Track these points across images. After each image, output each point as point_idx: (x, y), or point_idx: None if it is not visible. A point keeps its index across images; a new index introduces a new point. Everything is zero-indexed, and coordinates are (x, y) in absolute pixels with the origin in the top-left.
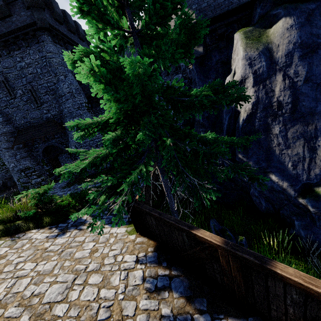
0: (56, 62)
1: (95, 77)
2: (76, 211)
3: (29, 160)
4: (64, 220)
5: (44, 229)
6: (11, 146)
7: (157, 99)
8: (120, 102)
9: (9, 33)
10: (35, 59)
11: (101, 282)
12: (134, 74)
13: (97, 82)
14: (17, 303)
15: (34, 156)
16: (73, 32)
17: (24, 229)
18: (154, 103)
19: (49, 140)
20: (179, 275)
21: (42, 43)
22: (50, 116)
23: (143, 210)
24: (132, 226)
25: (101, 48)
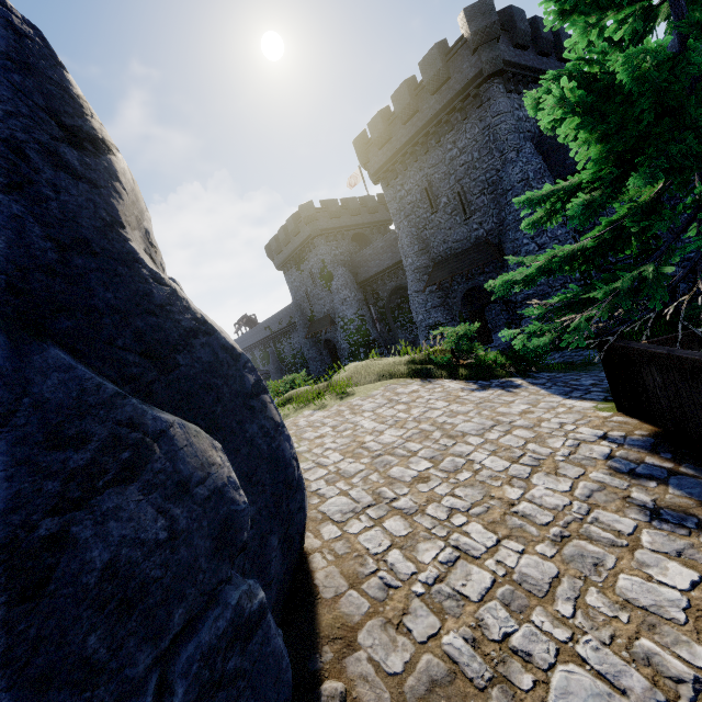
0: (505, 130)
1: (565, 110)
2: (506, 373)
3: (441, 312)
4: (486, 378)
5: (459, 381)
6: (423, 288)
7: (699, 109)
8: (609, 142)
9: (443, 109)
10: (472, 138)
11: (531, 438)
12: (635, 76)
13: (568, 115)
14: (429, 423)
15: (449, 306)
16: (546, 53)
17: (436, 376)
18: (688, 120)
19: (475, 277)
20: (697, 476)
21: (487, 104)
22: (482, 233)
23: (633, 352)
24: (610, 404)
25: (585, 60)
